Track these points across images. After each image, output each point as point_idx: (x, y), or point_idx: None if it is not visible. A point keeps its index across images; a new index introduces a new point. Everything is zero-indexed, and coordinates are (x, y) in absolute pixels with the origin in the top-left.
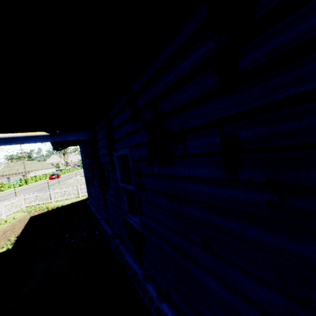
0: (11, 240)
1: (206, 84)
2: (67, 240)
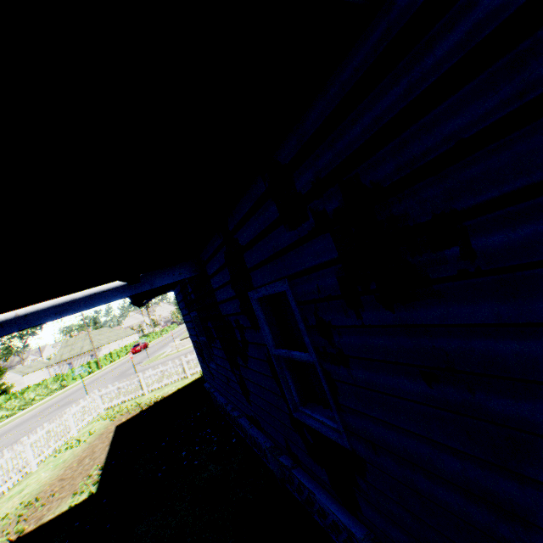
0: (93, 476)
1: (536, 71)
2: (187, 464)
